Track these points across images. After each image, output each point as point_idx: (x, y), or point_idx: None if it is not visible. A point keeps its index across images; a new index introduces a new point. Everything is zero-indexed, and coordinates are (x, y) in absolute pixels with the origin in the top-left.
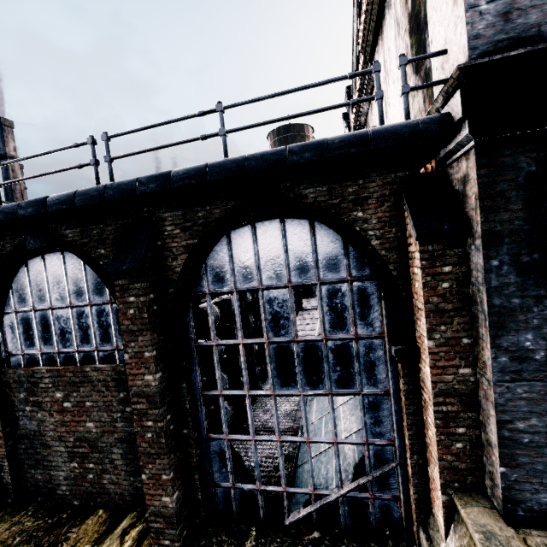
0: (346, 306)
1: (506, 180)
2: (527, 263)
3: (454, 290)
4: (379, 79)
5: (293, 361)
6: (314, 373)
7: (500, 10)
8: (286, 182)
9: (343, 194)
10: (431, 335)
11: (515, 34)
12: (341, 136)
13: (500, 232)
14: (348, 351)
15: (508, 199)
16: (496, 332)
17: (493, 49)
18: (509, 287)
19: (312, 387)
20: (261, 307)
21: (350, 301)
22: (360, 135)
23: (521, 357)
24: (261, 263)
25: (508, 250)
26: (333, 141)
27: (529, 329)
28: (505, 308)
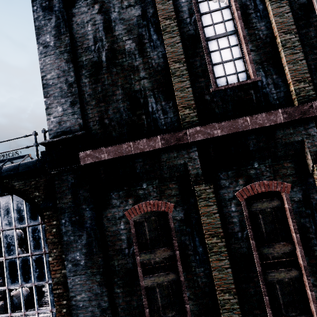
0: (40, 237)
1: (65, 186)
2: (75, 221)
3: (58, 232)
4: (35, 138)
5: (17, 269)
6: (26, 274)
7: (58, 121)
8: (6, 179)
9: (30, 184)
10: (50, 254)
11: (63, 130)
12: (9, 166)
13: (64, 207)
14: (42, 260)
15: (66, 193)
16: (66, 252)
17: (56, 135)
18: (69, 232)
19: (26, 282)
20: (2, 240)
21: (42, 234)
22: (15, 166)
23: (76, 264)
24: (2, 217)
25: (67, 215)
26: (5, 168)
27: (78, 250)
28: (68, 241)
